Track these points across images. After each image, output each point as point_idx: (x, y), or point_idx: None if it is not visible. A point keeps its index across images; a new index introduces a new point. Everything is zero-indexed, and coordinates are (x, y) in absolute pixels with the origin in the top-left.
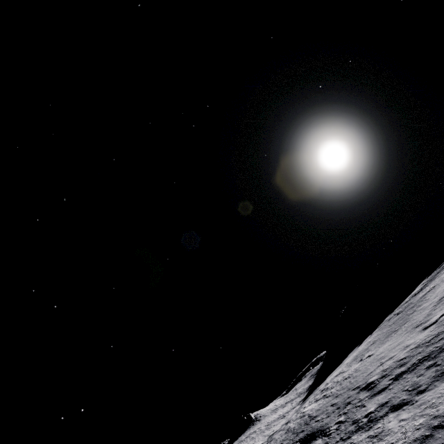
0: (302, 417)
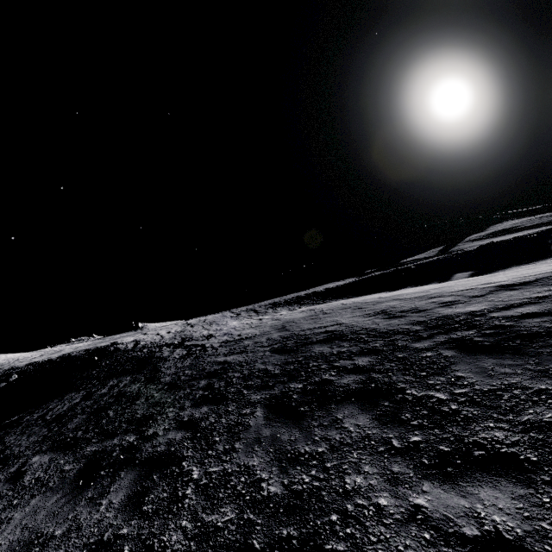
0: (15, 361)
